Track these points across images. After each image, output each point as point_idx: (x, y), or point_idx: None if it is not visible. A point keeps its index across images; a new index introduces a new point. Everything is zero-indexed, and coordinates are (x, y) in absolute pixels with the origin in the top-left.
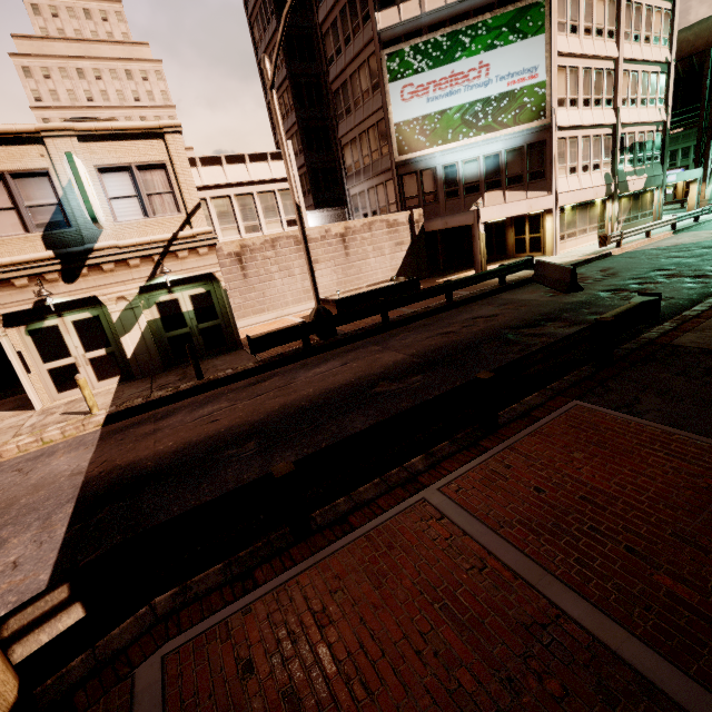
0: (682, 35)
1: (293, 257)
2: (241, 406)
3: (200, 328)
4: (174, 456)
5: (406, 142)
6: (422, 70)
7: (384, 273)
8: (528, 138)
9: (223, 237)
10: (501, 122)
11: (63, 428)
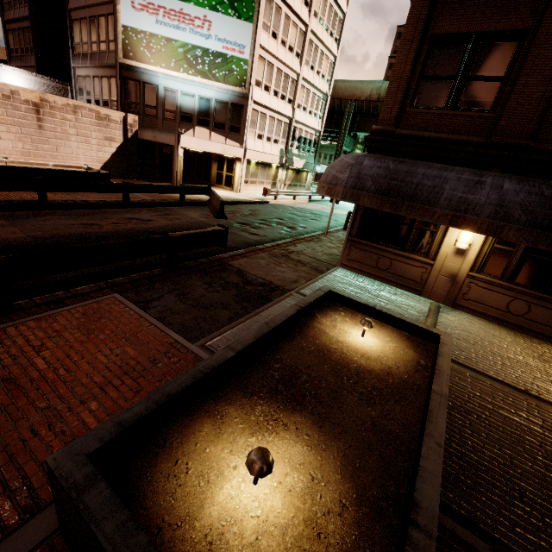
0: (340, 83)
1: None
2: None
3: None
4: None
5: (132, 49)
6: None
7: (88, 160)
8: (233, 98)
9: None
10: (214, 75)
11: None
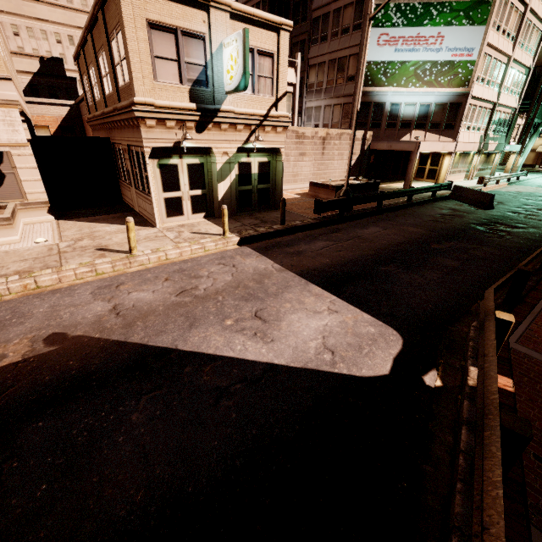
0: None
1: (292, 147)
2: (346, 245)
3: (258, 188)
4: (344, 267)
5: (371, 78)
6: (398, 25)
7: (339, 173)
8: (452, 98)
9: None
10: (439, 82)
11: (217, 242)
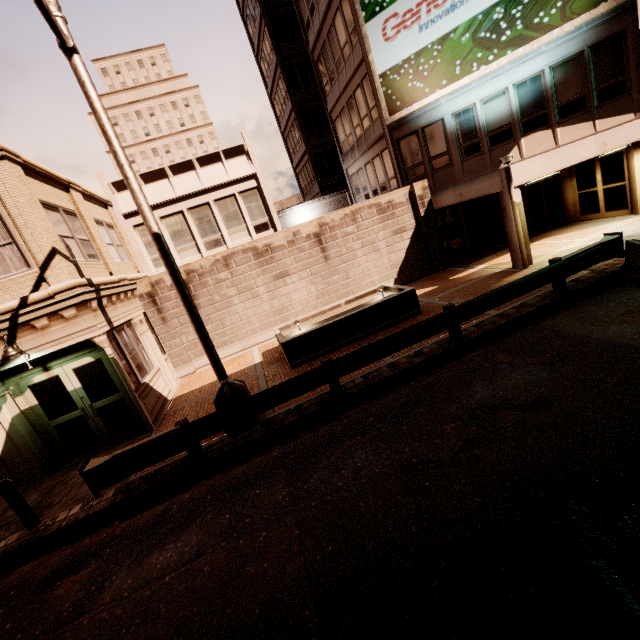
0: None
1: (254, 274)
2: None
3: (96, 408)
4: None
5: (397, 96)
6: None
7: (381, 272)
8: (591, 36)
9: (180, 259)
10: (538, 25)
11: None
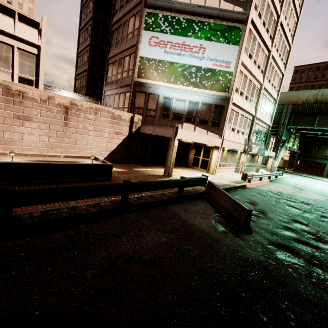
0: None
1: None
2: None
3: None
4: None
5: (144, 71)
6: (166, 32)
7: (98, 150)
8: (216, 101)
9: None
10: (204, 84)
11: None
